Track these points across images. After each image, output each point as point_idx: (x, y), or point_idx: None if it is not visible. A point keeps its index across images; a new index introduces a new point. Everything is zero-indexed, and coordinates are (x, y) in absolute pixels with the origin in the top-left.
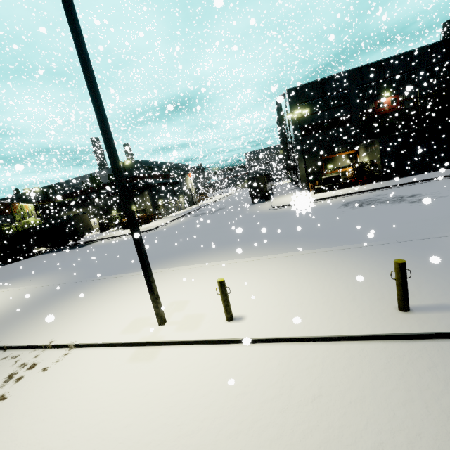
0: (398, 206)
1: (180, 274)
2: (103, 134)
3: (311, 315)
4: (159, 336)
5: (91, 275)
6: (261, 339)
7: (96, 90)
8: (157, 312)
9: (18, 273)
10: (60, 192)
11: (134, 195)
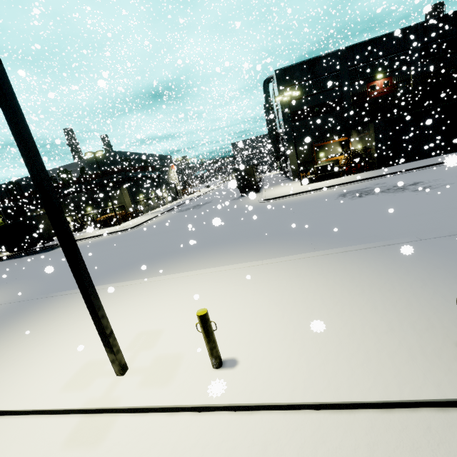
0: (402, 195)
1: (155, 288)
2: None
3: (335, 358)
4: (113, 398)
5: (50, 288)
6: (265, 405)
7: None
8: (112, 359)
9: None
10: (25, 188)
11: (111, 191)
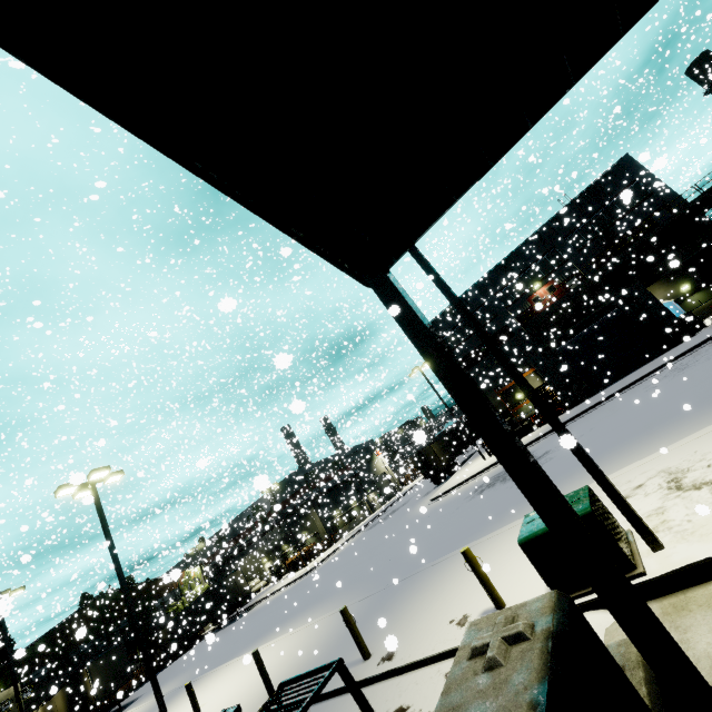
0: (498, 490)
1: (237, 665)
2: (120, 583)
3: None
4: None
5: (201, 673)
6: None
7: (116, 556)
8: None
9: (164, 679)
10: (229, 537)
11: (301, 517)
